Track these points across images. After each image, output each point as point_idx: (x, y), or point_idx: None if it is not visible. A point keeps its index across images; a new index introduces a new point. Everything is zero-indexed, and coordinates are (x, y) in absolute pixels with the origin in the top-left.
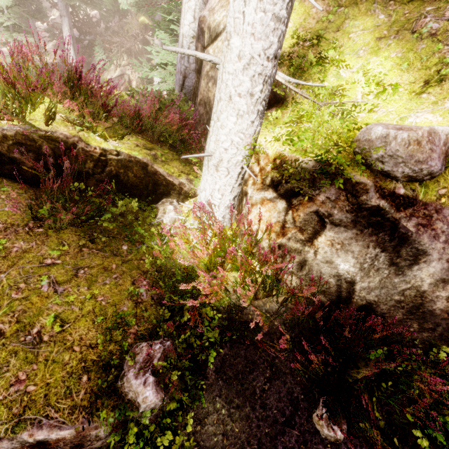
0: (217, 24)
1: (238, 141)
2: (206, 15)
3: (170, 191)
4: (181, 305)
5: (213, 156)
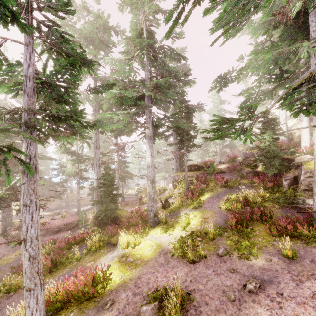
0: (295, 131)
1: (307, 138)
2: (292, 131)
3: (295, 152)
4: (306, 151)
5: (304, 141)
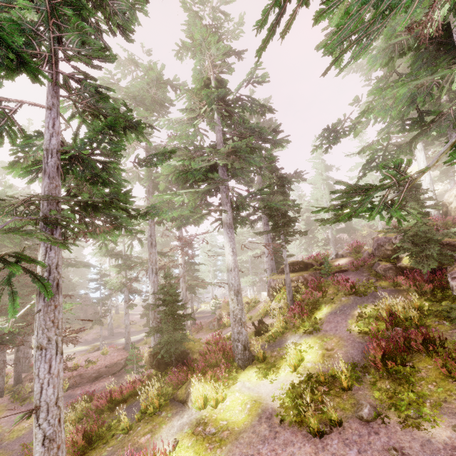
0: (450, 201)
1: None
2: (445, 201)
3: None
4: None
5: None
